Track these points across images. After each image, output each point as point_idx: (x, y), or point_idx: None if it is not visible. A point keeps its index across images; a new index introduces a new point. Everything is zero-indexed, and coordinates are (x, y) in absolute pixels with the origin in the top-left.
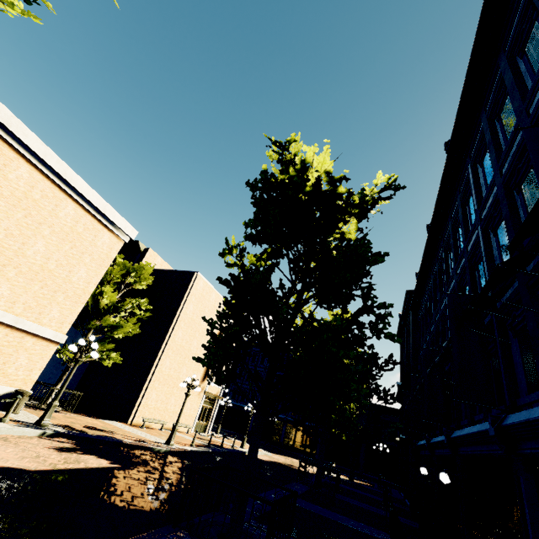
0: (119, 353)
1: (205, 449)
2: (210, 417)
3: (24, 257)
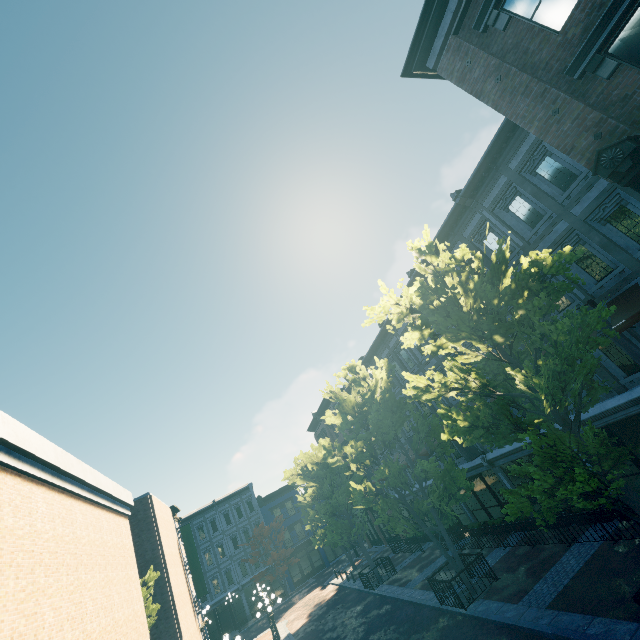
0: None
1: None
2: None
3: (117, 626)
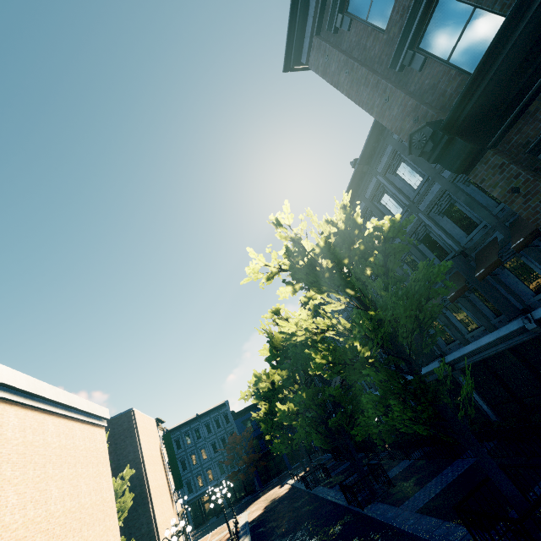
0: (132, 539)
1: (245, 537)
2: (186, 534)
3: (83, 508)
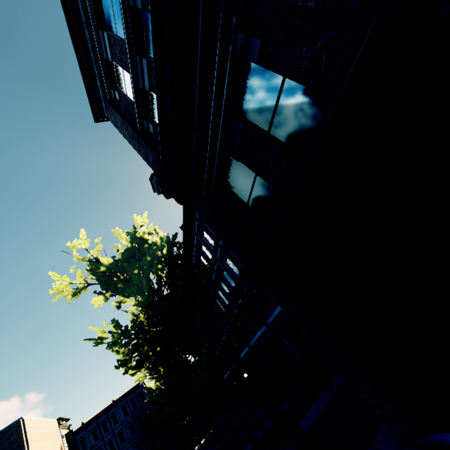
0: None
1: None
2: None
3: None
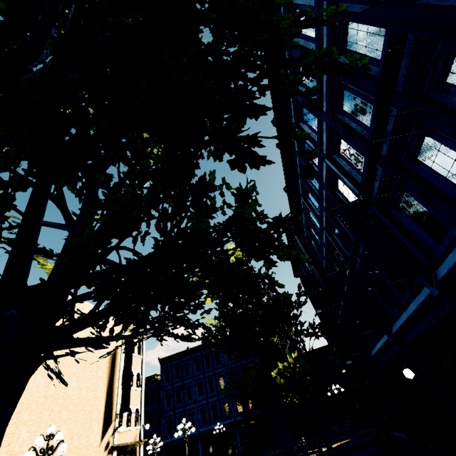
0: None
1: None
2: None
3: None
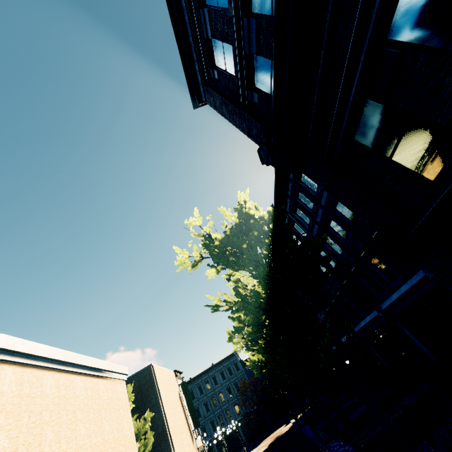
0: None
1: None
2: None
3: (106, 442)
